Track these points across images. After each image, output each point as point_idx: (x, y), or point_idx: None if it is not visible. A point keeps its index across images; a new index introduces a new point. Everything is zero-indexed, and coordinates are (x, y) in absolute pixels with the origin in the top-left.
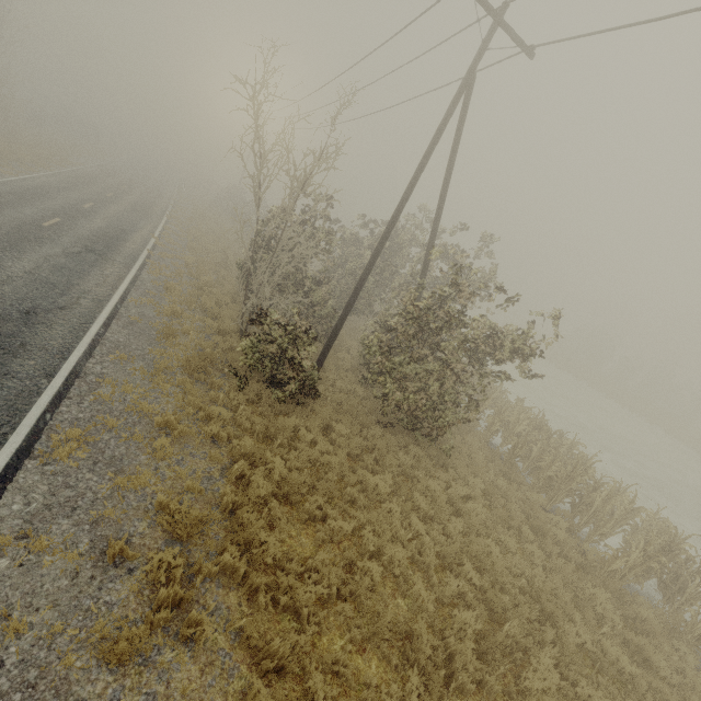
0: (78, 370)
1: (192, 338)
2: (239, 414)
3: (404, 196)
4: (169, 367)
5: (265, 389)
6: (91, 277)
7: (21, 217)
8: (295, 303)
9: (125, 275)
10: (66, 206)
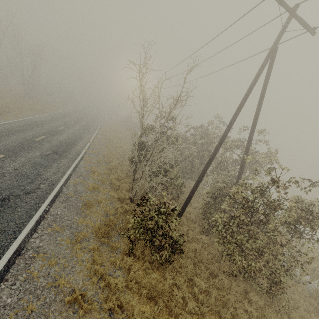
0: (21, 247)
1: (102, 207)
2: (129, 277)
3: (232, 119)
4: (85, 234)
5: (146, 245)
6: (51, 169)
7: (25, 136)
8: (162, 181)
9: (71, 165)
10: (50, 129)
